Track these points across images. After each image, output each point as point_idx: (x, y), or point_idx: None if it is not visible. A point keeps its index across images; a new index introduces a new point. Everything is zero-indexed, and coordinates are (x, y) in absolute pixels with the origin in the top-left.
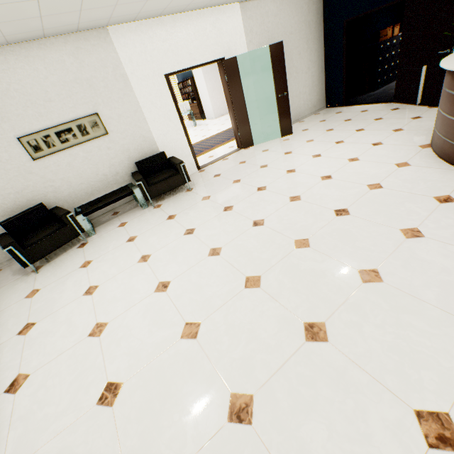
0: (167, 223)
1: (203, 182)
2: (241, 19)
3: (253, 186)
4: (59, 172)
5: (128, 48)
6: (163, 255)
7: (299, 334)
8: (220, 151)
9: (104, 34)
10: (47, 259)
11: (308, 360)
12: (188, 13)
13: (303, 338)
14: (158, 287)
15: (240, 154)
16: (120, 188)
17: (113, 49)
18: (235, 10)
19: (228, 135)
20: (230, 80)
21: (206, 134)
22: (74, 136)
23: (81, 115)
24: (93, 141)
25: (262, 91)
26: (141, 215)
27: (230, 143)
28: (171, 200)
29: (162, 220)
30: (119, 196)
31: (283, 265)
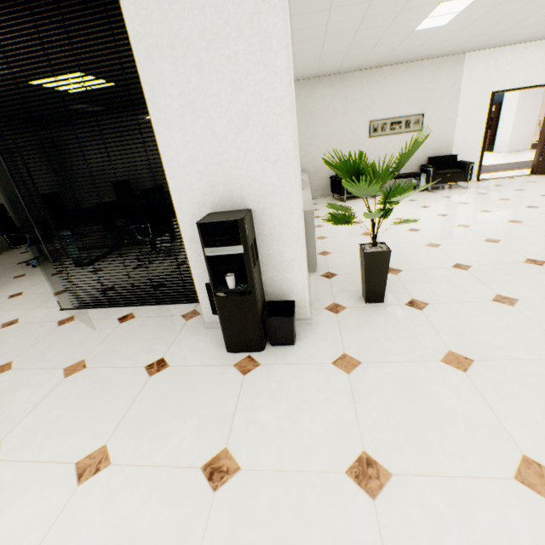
0: (442, 199)
1: (480, 187)
2: None
3: (537, 193)
4: (377, 149)
5: (472, 69)
6: (440, 208)
7: (541, 235)
8: (506, 174)
9: (460, 58)
10: (348, 199)
11: (543, 240)
12: (544, 41)
13: (543, 236)
14: (438, 215)
15: (530, 177)
16: (408, 173)
17: (461, 69)
18: None
19: (520, 165)
20: None
21: (489, 162)
22: (399, 127)
23: (412, 114)
24: (408, 134)
25: None
26: (417, 193)
27: (520, 170)
28: (445, 191)
29: (437, 197)
30: (409, 175)
31: (544, 221)
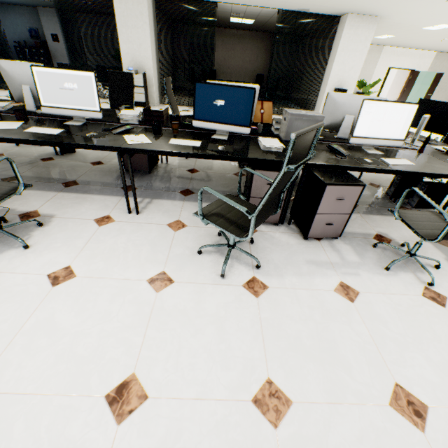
0: None
1: None
2: (433, 58)
3: None
4: None
5: (384, 54)
6: None
7: None
8: None
9: (382, 48)
10: None
11: None
12: (413, 49)
13: None
14: None
15: None
16: None
17: (380, 53)
18: (433, 54)
19: None
20: (411, 79)
21: None
22: None
23: None
24: None
25: (421, 90)
26: None
27: None
28: None
29: None
30: None
31: None
